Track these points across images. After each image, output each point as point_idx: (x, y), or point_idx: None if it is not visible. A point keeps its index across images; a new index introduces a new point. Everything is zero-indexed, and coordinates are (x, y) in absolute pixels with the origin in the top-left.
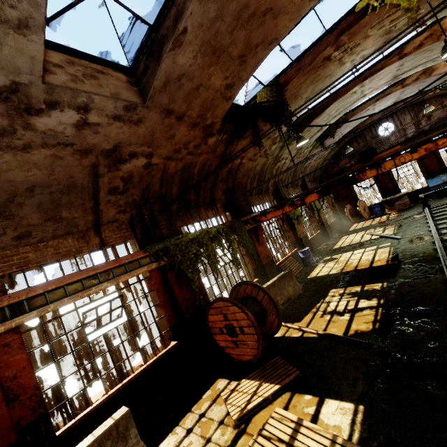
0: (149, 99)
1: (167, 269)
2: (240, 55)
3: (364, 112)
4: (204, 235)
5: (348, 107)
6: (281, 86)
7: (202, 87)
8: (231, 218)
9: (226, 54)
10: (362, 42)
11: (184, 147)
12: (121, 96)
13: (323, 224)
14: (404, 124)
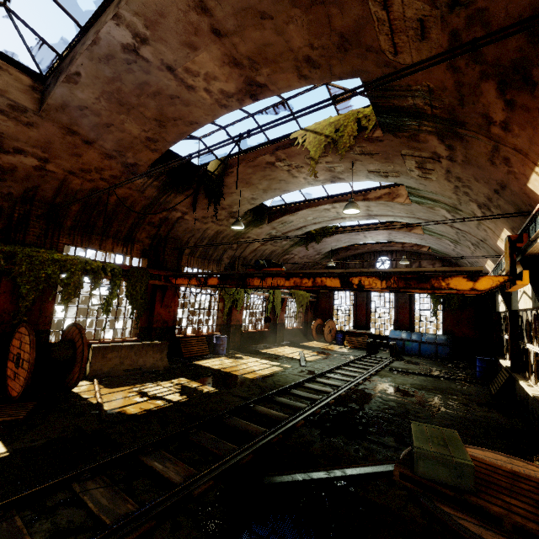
0: (44, 111)
1: (6, 275)
2: (157, 119)
3: (355, 234)
4: (78, 263)
5: (329, 221)
6: (228, 166)
7: (114, 127)
8: (147, 265)
9: (138, 112)
10: (306, 167)
11: (97, 171)
12: (8, 95)
13: (276, 324)
14: (398, 266)
